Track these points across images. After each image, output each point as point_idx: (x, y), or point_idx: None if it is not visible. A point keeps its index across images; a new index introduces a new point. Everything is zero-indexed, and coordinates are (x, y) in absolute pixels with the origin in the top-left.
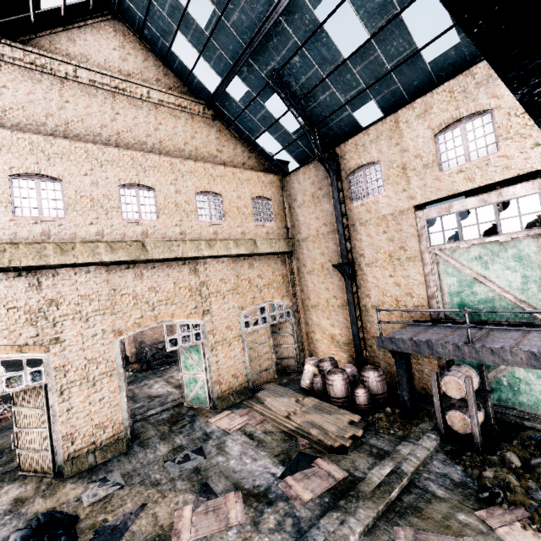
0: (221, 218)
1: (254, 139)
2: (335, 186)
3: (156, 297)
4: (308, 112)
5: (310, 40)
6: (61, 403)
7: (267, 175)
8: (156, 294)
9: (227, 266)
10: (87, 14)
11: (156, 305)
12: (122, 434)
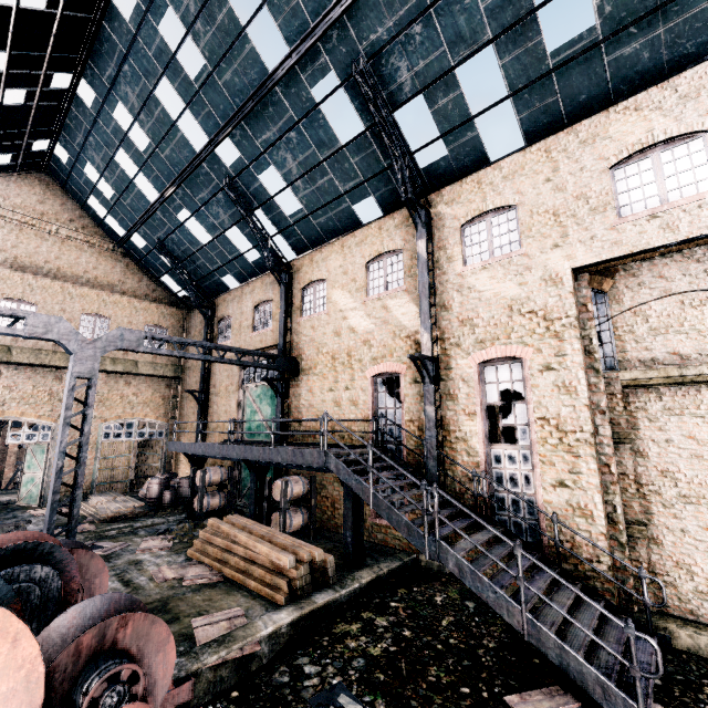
0: None
1: (159, 277)
2: (206, 328)
3: (10, 395)
4: (192, 270)
5: (180, 229)
6: None
7: (169, 308)
8: (11, 392)
9: (99, 380)
10: (15, 169)
11: (8, 402)
12: None
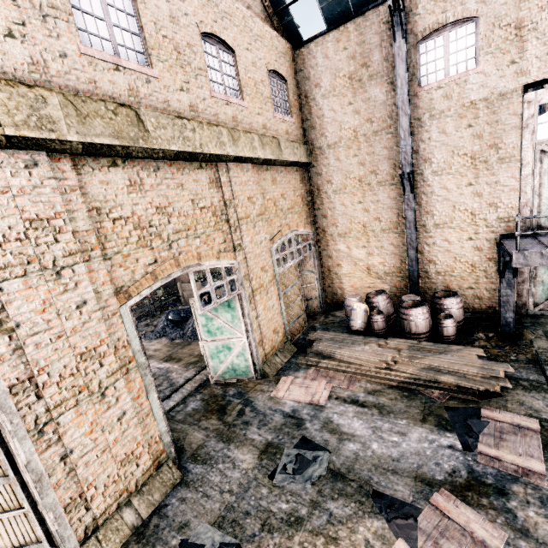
0: (236, 95)
1: None
2: (402, 56)
3: (171, 224)
4: None
5: None
6: (44, 452)
7: (279, 38)
8: (170, 220)
9: (252, 178)
10: None
11: (173, 239)
12: (164, 456)
